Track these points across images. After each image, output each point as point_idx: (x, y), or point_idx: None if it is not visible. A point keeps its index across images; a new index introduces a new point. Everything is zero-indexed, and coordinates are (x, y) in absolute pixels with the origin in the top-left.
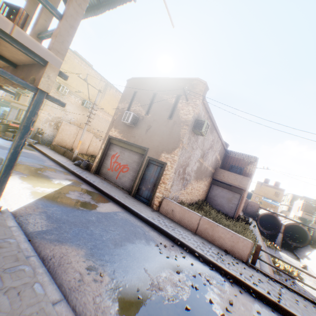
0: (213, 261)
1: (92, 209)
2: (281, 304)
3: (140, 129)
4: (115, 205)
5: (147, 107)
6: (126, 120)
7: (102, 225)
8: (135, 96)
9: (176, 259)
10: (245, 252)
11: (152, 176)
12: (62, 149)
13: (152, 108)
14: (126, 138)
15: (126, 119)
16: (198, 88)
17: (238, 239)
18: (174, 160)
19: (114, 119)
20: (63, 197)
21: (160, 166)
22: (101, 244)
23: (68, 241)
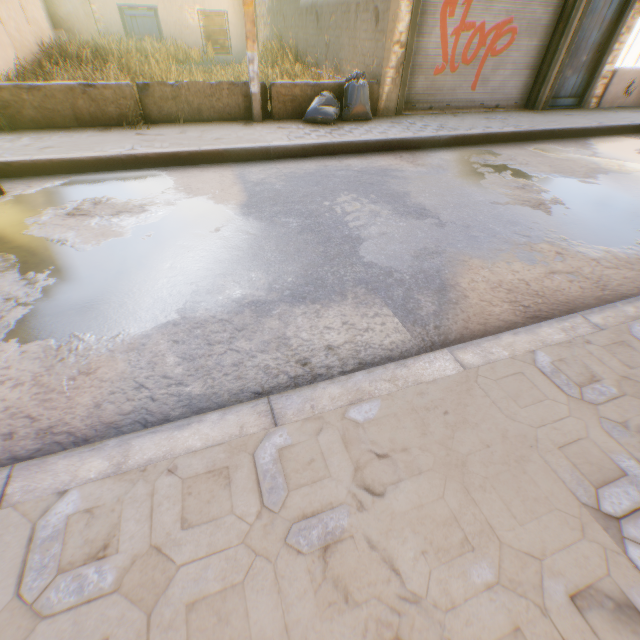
0: None
1: None
2: None
3: None
4: (637, 137)
5: None
6: None
7: None
8: None
9: None
10: None
11: (596, 25)
12: (108, 94)
13: None
14: None
15: None
16: None
17: None
18: None
19: None
20: None
21: None
22: None
23: None
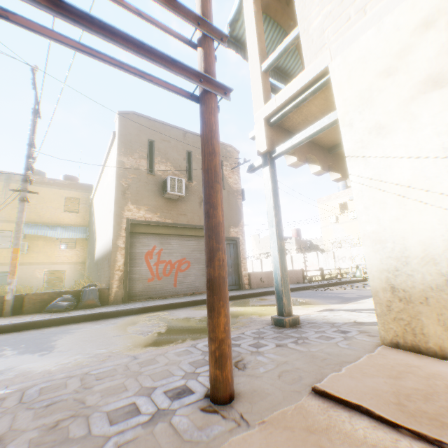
0: (320, 284)
1: (296, 298)
2: (338, 282)
3: (190, 203)
4: (261, 297)
5: (187, 171)
6: (178, 190)
7: (323, 296)
8: (154, 148)
9: (331, 289)
10: (301, 277)
11: (228, 258)
12: None
13: (194, 172)
14: (170, 218)
15: (177, 189)
16: (235, 156)
17: (297, 272)
18: (244, 232)
19: (123, 186)
20: (292, 303)
21: (232, 243)
22: (353, 294)
23: (368, 296)
